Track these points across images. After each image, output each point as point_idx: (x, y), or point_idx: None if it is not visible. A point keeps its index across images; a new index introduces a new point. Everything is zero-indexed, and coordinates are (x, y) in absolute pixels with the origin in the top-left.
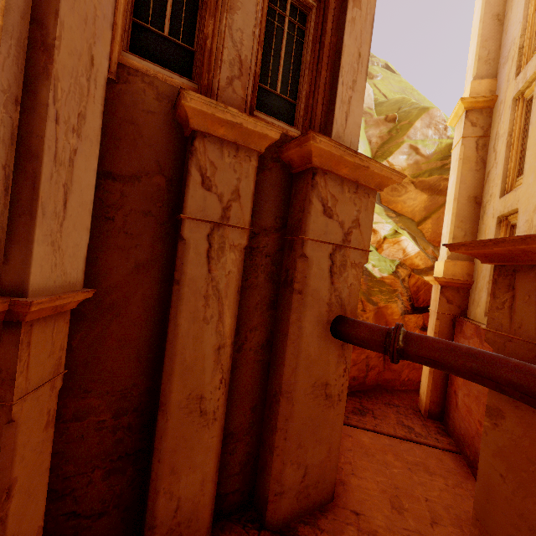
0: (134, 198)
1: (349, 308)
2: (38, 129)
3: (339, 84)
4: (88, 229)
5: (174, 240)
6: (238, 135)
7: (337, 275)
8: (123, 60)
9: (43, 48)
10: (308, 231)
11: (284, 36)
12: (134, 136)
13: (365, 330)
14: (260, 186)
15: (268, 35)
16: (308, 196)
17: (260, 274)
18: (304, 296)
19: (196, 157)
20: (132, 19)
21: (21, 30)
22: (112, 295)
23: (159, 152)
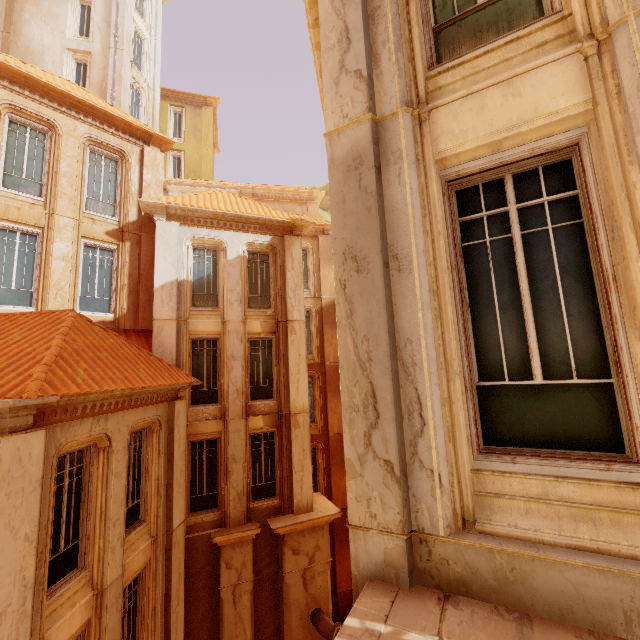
0: (199, 582)
1: (322, 601)
2: (169, 621)
3: (293, 474)
4: (183, 628)
5: (218, 593)
6: (240, 538)
7: (310, 585)
8: (189, 522)
9: (169, 596)
10: (285, 569)
11: (262, 452)
12: (196, 554)
13: (321, 627)
14: (259, 543)
15: (254, 457)
16: (282, 549)
17: (267, 591)
18: (289, 606)
19: (223, 557)
20: (190, 497)
21: (163, 595)
22: (194, 632)
23: (207, 554)
